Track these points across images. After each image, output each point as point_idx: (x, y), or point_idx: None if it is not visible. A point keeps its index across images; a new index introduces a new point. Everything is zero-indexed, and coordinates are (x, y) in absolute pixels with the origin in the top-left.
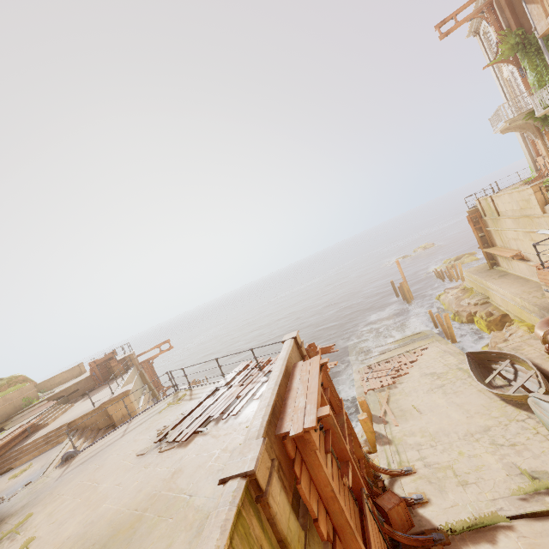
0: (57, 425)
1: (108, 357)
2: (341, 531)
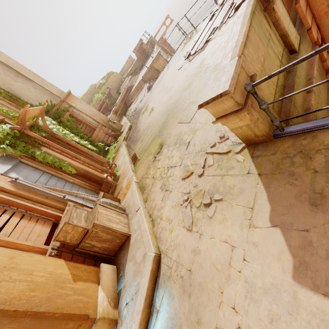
0: (138, 83)
1: (140, 44)
2: (328, 38)
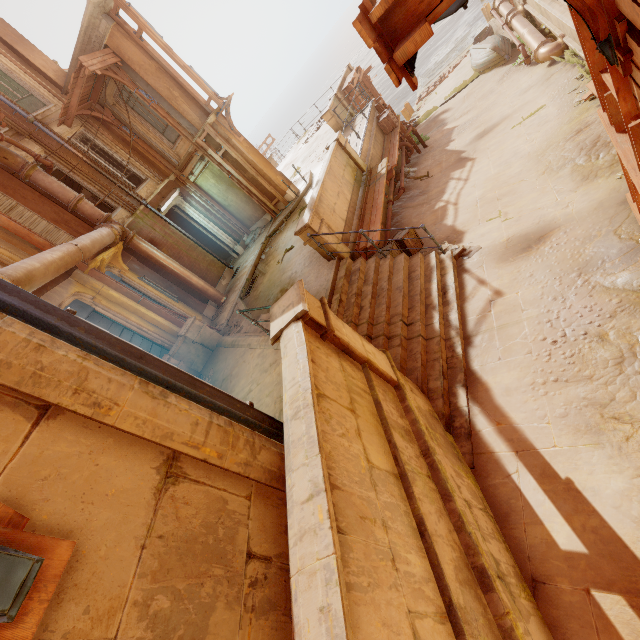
0: None
1: None
2: None
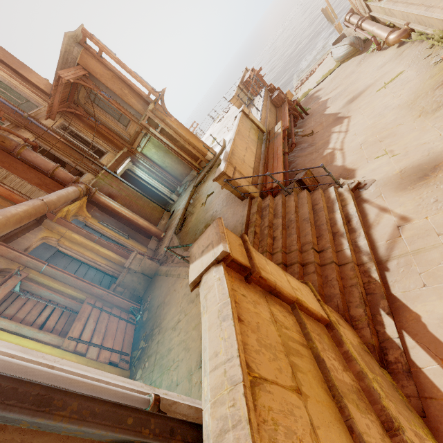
0: None
1: None
2: None
